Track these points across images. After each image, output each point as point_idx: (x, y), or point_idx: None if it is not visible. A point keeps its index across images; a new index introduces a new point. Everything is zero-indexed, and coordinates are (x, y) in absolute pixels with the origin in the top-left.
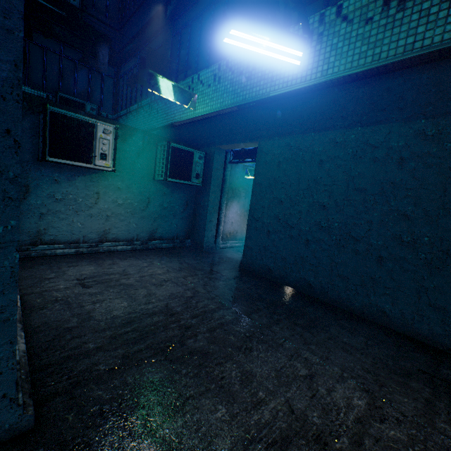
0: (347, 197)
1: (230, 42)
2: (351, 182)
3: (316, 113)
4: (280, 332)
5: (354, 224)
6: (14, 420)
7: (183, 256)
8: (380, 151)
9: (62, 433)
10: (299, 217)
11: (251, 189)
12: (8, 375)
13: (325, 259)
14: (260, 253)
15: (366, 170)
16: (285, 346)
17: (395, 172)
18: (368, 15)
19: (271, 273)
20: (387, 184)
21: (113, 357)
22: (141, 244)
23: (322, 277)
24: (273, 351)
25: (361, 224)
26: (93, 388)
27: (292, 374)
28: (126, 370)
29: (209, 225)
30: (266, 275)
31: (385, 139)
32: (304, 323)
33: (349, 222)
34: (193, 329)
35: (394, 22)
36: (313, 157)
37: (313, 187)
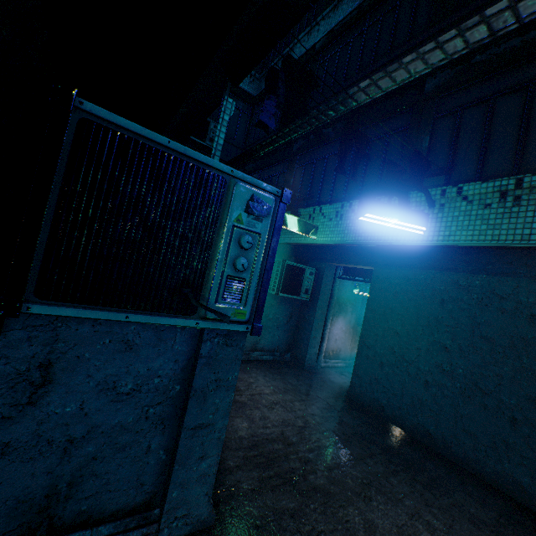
0: (473, 344)
1: (364, 219)
2: (477, 329)
3: (437, 251)
4: (398, 486)
5: (481, 374)
6: (206, 514)
7: (285, 373)
8: (508, 303)
9: (233, 534)
10: (418, 354)
11: (358, 304)
12: (212, 478)
13: (447, 407)
14: (371, 385)
15: (493, 319)
16: (405, 502)
17: (526, 328)
18: (487, 201)
19: (383, 410)
20: (518, 339)
21: (251, 478)
22: (243, 354)
23: (444, 427)
24: (392, 506)
25: (490, 376)
26: (244, 503)
27: (413, 534)
28: (264, 493)
29: (313, 342)
30: (376, 412)
31: (513, 292)
32: (424, 480)
33: (475, 371)
34: (311, 464)
35: (510, 213)
36: (434, 294)
37: (433, 325)
